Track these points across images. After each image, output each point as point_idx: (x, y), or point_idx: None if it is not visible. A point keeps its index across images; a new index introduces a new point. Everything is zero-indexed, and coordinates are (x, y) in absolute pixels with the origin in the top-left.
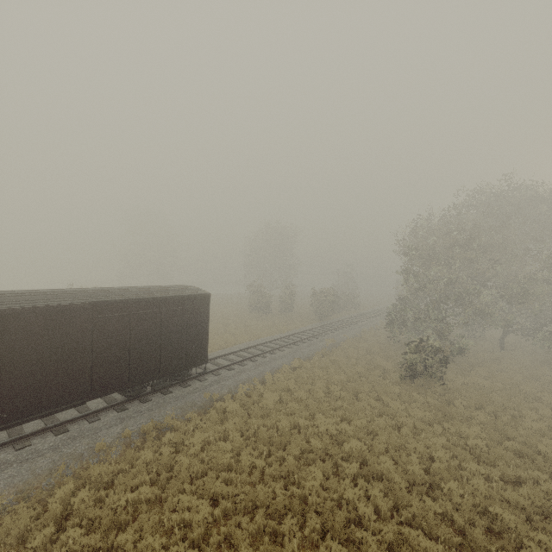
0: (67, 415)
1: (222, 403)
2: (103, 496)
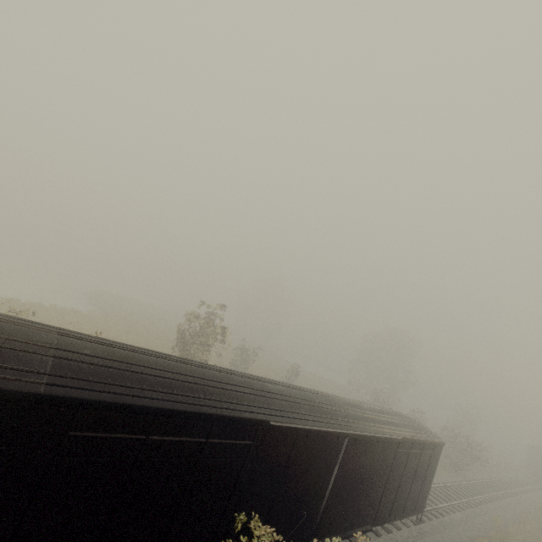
0: None
1: None
2: None
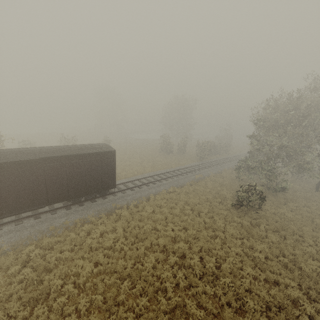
0: (43, 209)
1: (119, 210)
2: (47, 253)
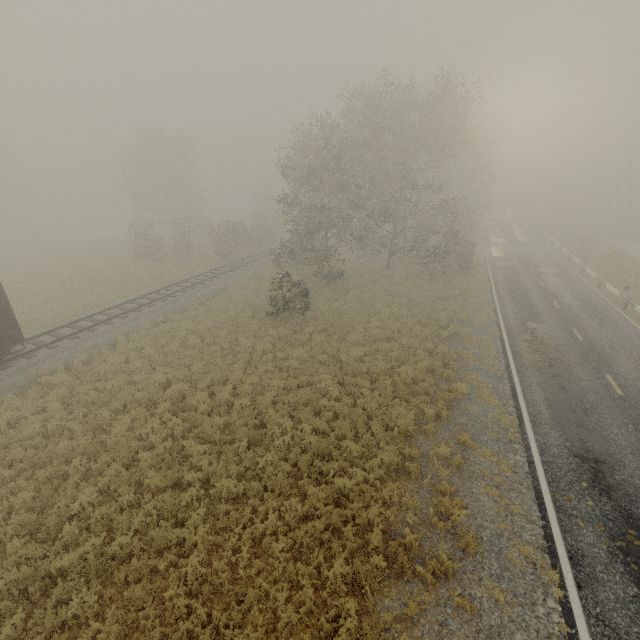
0: None
1: (48, 377)
2: None
